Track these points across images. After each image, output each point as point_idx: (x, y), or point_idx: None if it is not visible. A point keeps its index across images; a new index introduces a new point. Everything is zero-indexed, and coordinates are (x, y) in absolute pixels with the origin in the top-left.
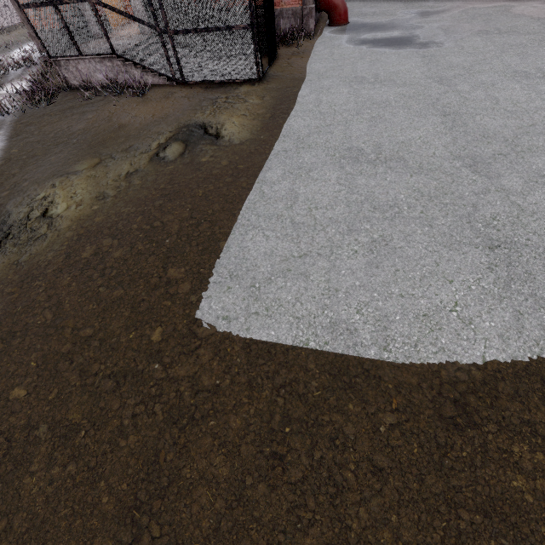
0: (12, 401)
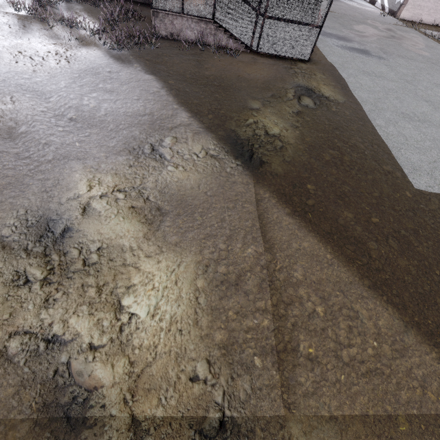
0: (376, 223)
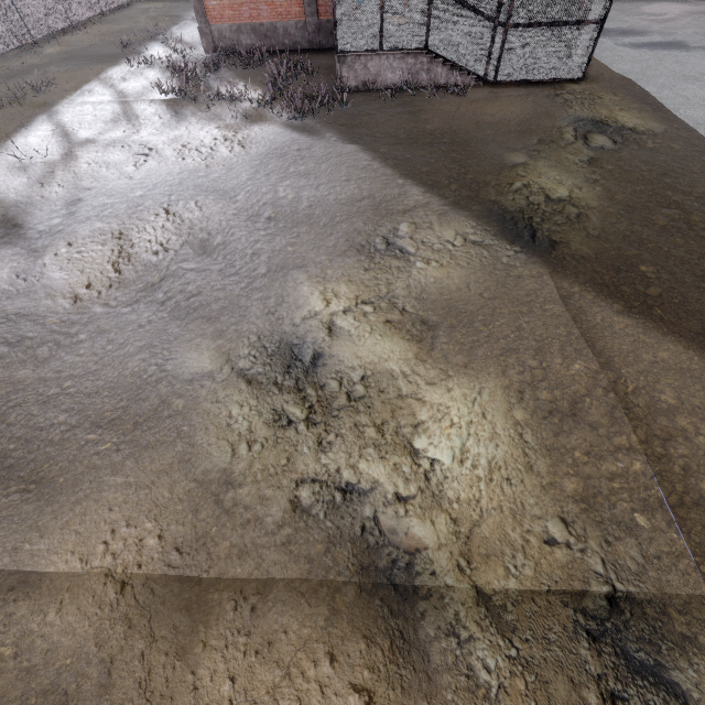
0: None
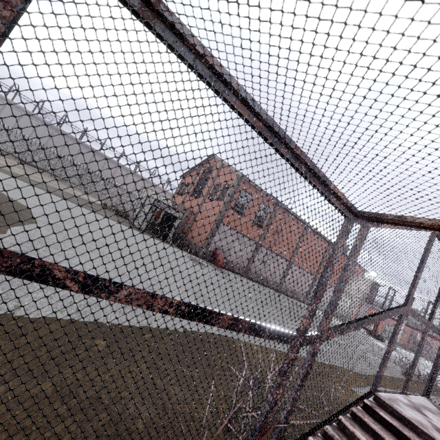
0: None
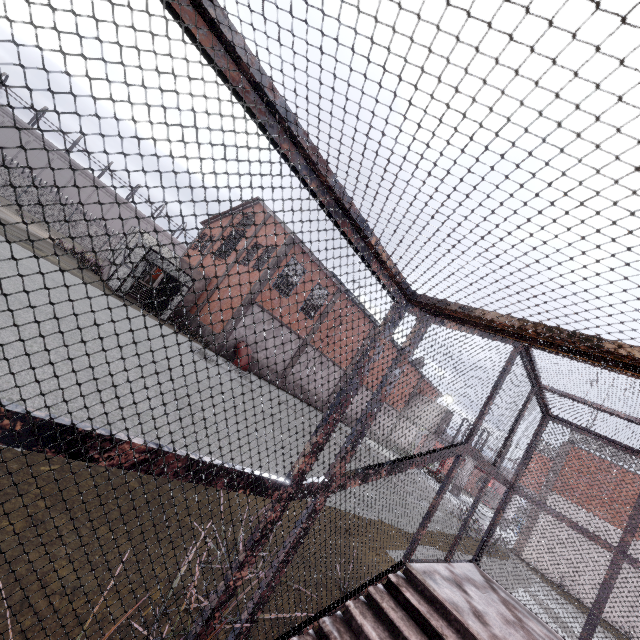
0: None
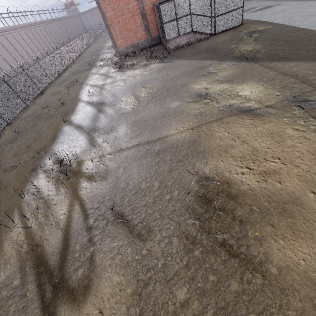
0: None
